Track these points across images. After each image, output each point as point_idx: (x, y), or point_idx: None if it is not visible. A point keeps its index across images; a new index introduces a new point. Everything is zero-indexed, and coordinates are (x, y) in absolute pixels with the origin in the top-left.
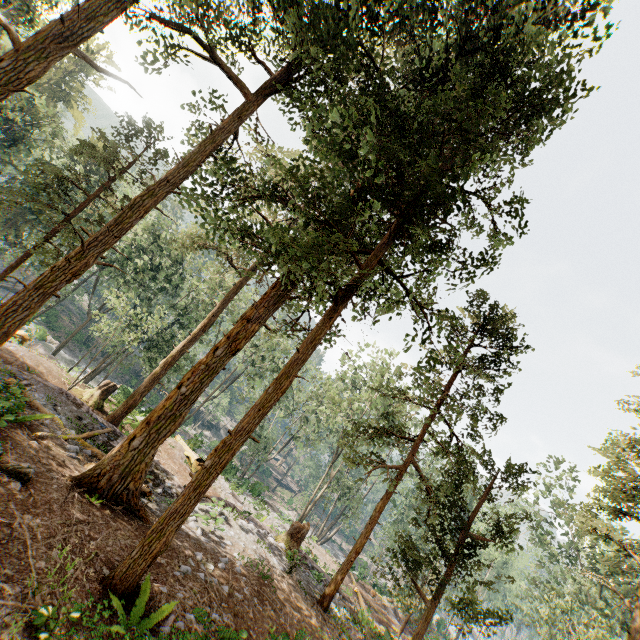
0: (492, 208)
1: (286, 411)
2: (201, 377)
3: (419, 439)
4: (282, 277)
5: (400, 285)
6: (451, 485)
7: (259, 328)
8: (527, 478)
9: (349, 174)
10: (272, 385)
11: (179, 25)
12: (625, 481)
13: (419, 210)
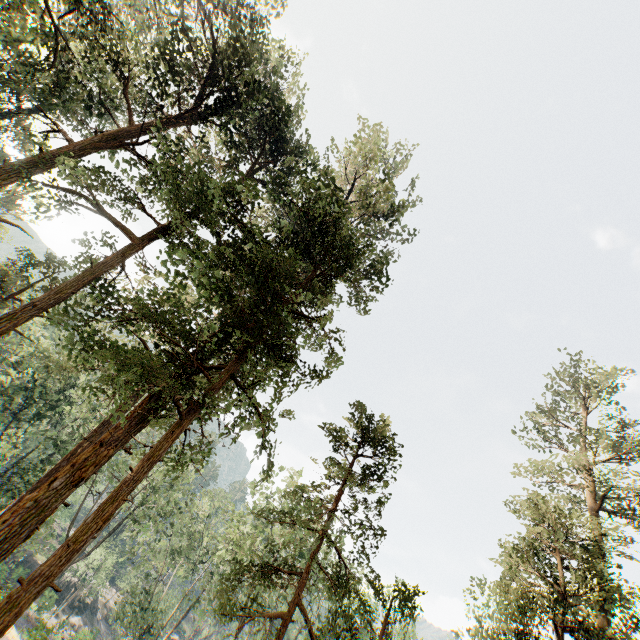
0: (327, 332)
1: (187, 565)
2: (25, 517)
3: (306, 571)
4: (150, 396)
5: (249, 398)
6: (342, 628)
7: (115, 451)
8: (414, 602)
9: (218, 304)
10: (94, 514)
11: (74, 191)
12: (518, 592)
13: (258, 334)
